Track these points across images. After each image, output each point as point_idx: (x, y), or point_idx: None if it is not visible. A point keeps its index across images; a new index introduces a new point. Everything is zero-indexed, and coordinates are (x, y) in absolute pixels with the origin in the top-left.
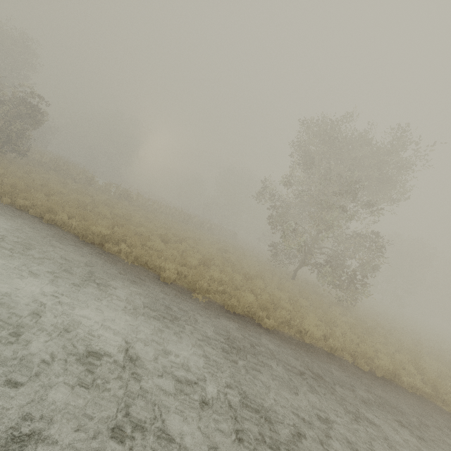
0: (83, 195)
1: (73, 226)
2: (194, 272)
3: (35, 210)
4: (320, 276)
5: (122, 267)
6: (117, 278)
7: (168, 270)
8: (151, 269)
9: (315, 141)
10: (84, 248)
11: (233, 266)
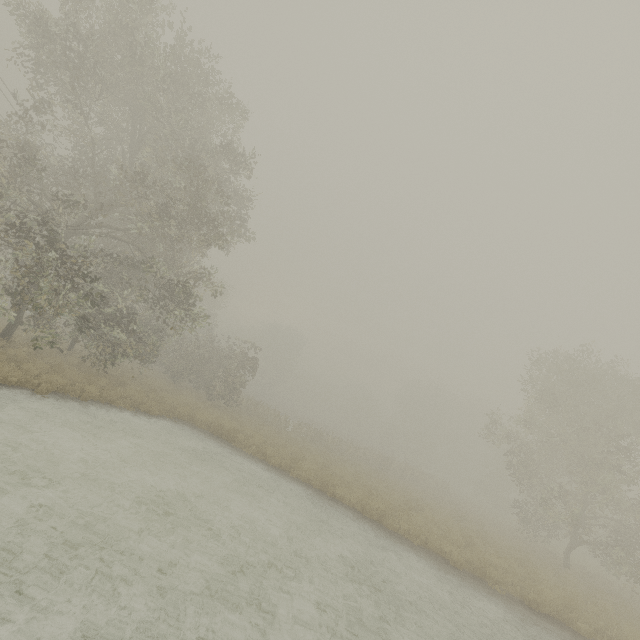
0: (305, 450)
1: (351, 500)
2: (473, 555)
3: (316, 482)
4: (610, 565)
5: (415, 548)
6: (426, 562)
7: (450, 552)
8: (432, 550)
9: (549, 376)
10: (375, 525)
11: (492, 545)
